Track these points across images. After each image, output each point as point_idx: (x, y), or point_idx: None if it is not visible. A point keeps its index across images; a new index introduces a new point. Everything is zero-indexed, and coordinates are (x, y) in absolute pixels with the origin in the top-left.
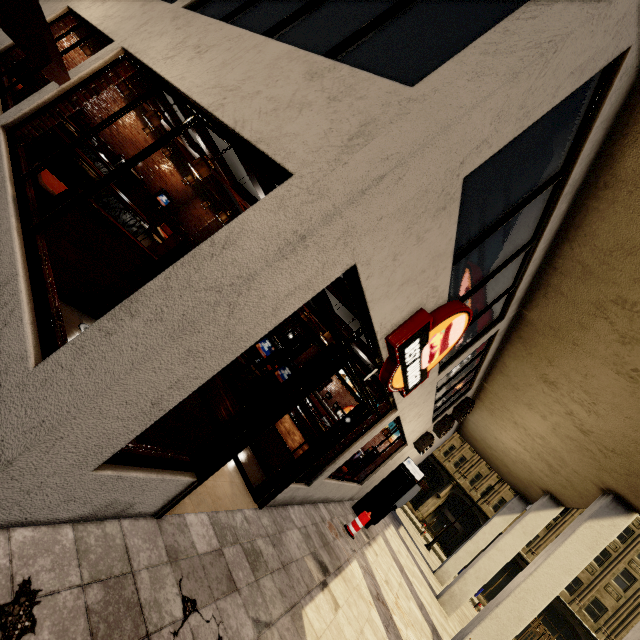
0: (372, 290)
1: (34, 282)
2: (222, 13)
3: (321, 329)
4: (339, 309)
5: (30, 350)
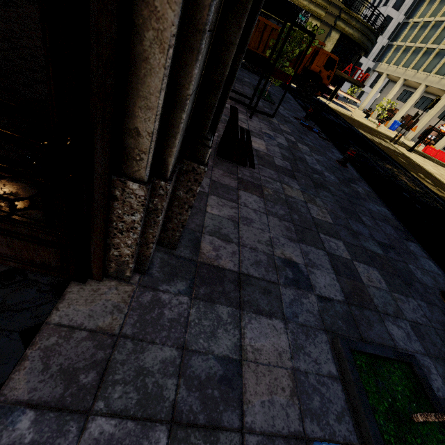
0: (432, 125)
1: None
2: (417, 107)
3: None
4: None
5: None
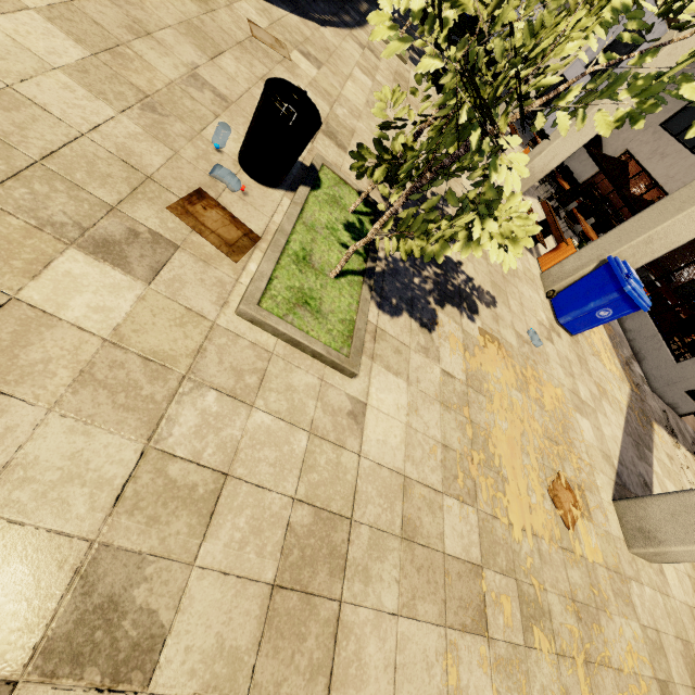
0: None
1: (663, 337)
2: None
3: None
4: None
5: (673, 359)
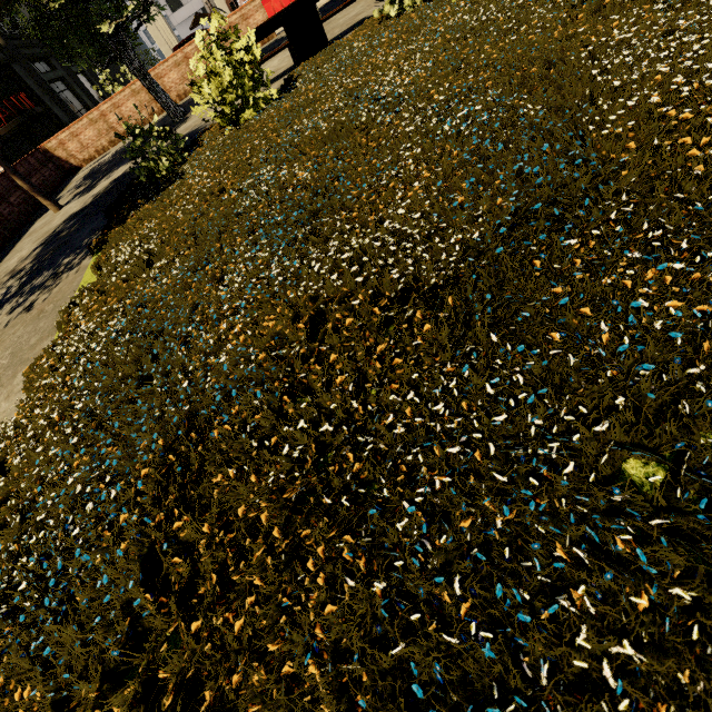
0: None
1: None
2: None
3: None
4: None
5: None
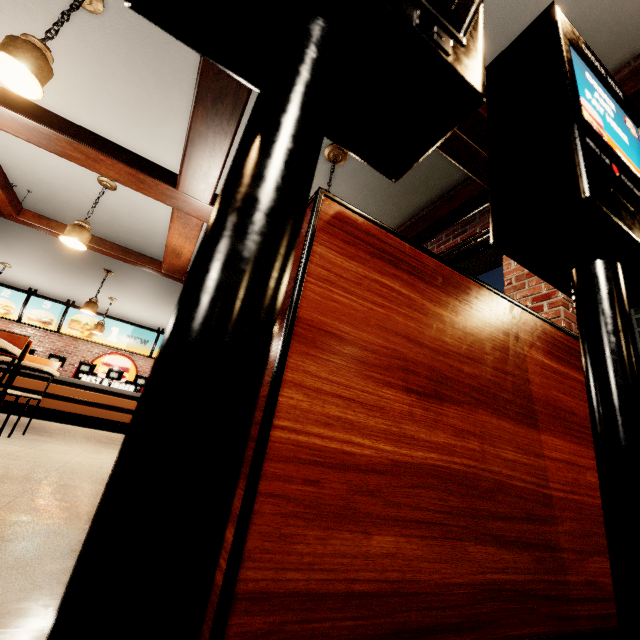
0: None
1: None
2: None
3: (7, 194)
4: (165, 35)
5: None
